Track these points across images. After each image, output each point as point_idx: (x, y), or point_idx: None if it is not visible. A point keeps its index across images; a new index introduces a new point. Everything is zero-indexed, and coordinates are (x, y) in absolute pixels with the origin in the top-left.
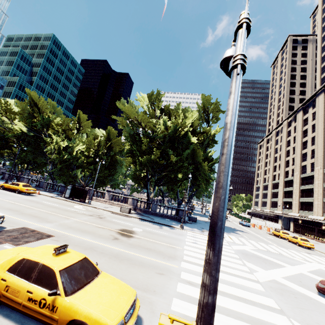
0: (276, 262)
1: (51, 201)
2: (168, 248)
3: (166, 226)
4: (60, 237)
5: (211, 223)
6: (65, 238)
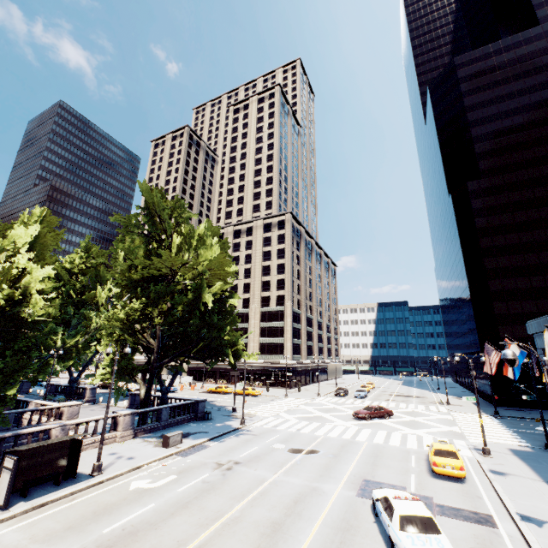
0: (315, 415)
1: (93, 521)
2: (331, 440)
3: (237, 431)
4: (363, 476)
5: (478, 402)
6: (363, 474)
